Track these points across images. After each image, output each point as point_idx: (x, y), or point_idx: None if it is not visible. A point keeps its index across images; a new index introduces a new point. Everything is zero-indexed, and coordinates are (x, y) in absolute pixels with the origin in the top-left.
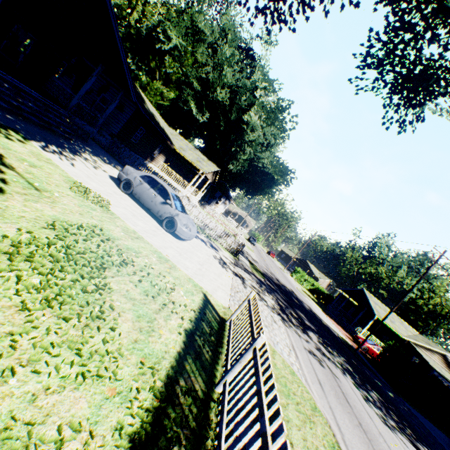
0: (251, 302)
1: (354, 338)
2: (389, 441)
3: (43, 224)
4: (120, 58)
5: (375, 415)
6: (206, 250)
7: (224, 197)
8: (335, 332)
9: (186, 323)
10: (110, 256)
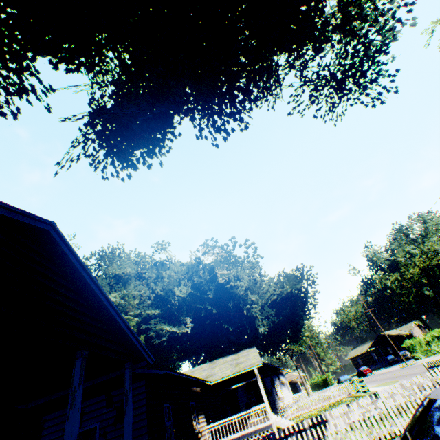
0: None
1: None
2: None
3: None
4: (102, 314)
5: None
6: None
7: (275, 377)
8: None
9: None
10: None
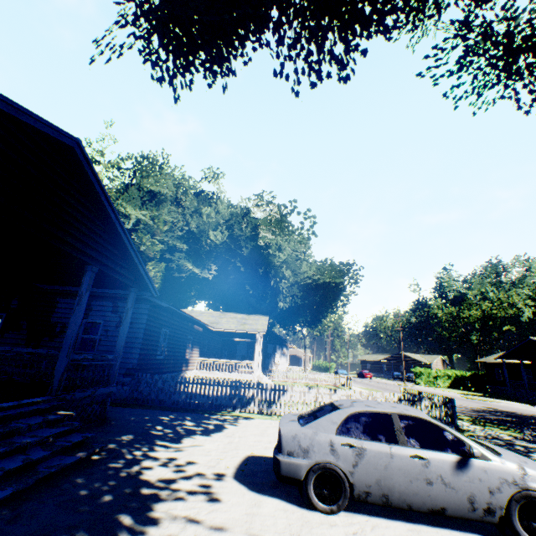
0: None
1: None
2: None
3: None
4: (117, 240)
5: None
6: None
7: (279, 347)
8: None
9: None
10: None
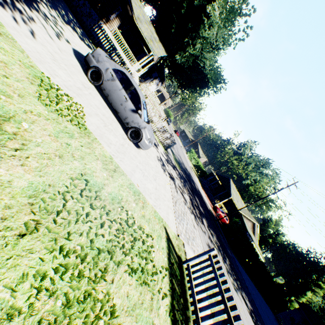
0: (214, 264)
1: (214, 208)
2: (239, 307)
3: (17, 226)
4: None
5: (232, 286)
6: (153, 153)
7: (159, 79)
8: (208, 206)
9: (167, 296)
10: (103, 237)
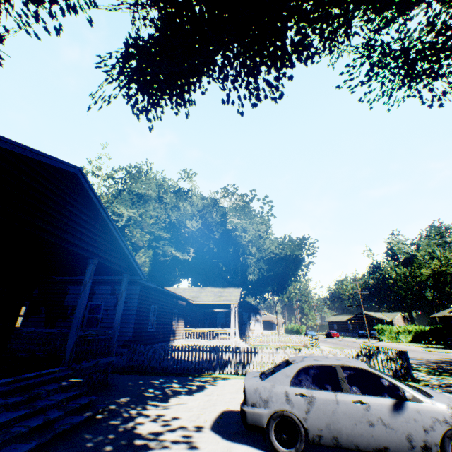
0: None
1: None
2: None
3: None
4: (111, 238)
5: None
6: None
7: (252, 314)
8: None
9: None
10: None
